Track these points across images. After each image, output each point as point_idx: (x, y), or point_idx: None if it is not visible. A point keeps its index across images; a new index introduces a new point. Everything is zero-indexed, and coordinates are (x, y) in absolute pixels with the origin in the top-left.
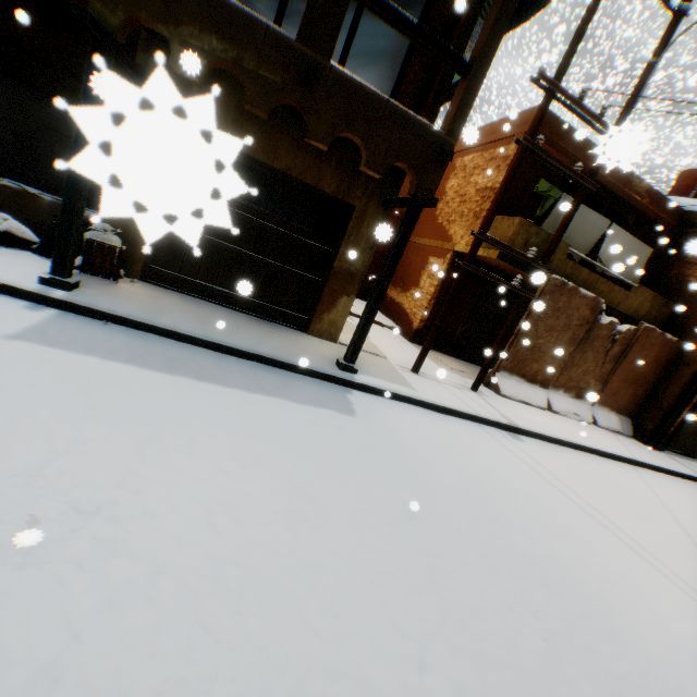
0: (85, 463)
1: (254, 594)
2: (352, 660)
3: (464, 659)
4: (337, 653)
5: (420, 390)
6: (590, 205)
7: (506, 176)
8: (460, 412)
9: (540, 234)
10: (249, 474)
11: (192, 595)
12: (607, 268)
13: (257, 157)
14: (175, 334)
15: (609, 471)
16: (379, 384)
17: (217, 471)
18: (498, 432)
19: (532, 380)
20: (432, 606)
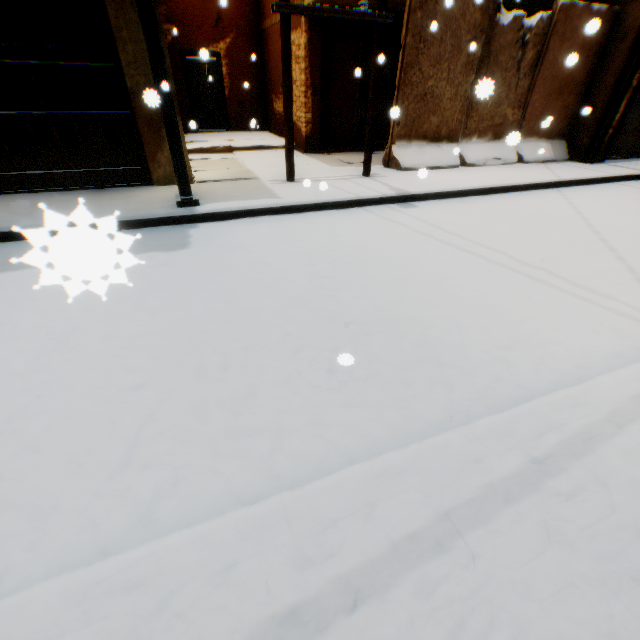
0: None
1: None
2: (32, 491)
3: (200, 444)
4: (13, 491)
5: (287, 196)
6: None
7: None
8: (335, 202)
9: None
10: None
11: None
12: None
13: None
14: None
15: (522, 202)
16: (228, 207)
17: None
18: (385, 208)
19: (436, 139)
20: (185, 404)
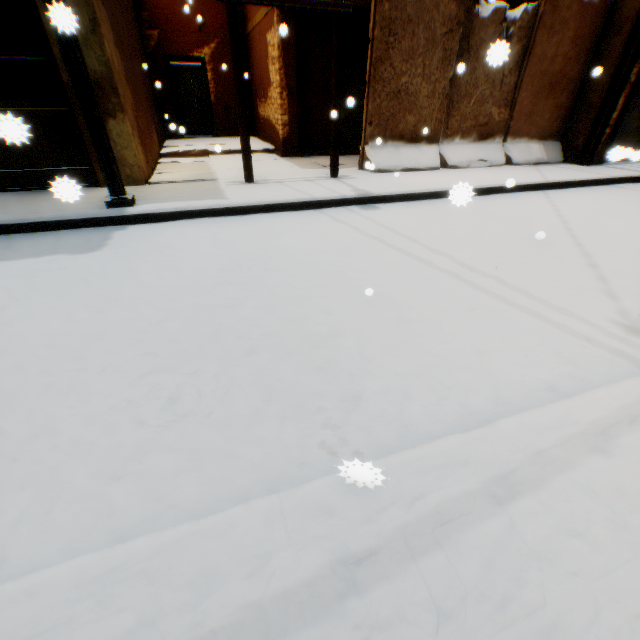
0: None
1: None
2: None
3: None
4: None
5: (236, 197)
6: None
7: None
8: (287, 204)
9: None
10: None
11: None
12: None
13: None
14: None
15: (499, 204)
16: (163, 208)
17: None
18: (342, 211)
19: (414, 139)
20: None
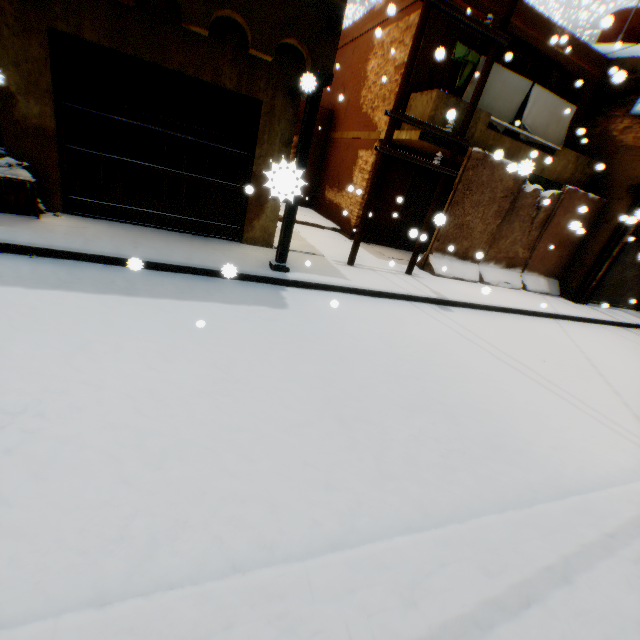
0: (12, 375)
1: (175, 455)
2: (262, 490)
3: (365, 478)
4: (248, 487)
5: (354, 279)
6: (513, 68)
7: (413, 43)
8: (391, 293)
9: (460, 107)
10: (176, 366)
11: (116, 462)
12: (531, 135)
13: (146, 59)
14: (104, 258)
15: (531, 326)
16: (312, 279)
17: (144, 367)
18: (428, 307)
19: (463, 257)
20: (342, 444)
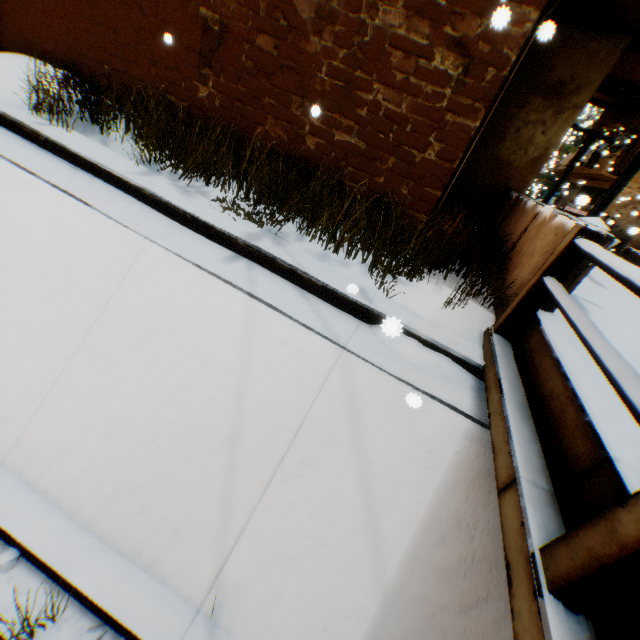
0: None
1: None
2: None
3: None
4: None
5: None
6: None
7: None
8: None
9: None
10: None
11: None
12: None
13: None
14: None
15: None
16: None
17: None
18: None
19: None
20: None
